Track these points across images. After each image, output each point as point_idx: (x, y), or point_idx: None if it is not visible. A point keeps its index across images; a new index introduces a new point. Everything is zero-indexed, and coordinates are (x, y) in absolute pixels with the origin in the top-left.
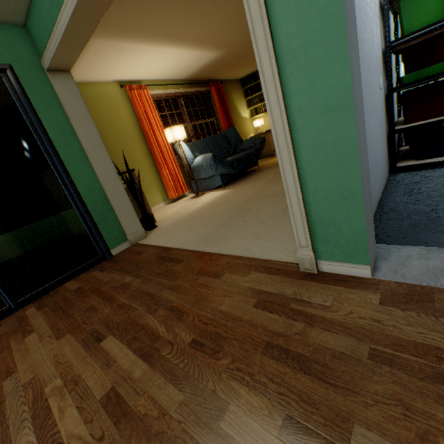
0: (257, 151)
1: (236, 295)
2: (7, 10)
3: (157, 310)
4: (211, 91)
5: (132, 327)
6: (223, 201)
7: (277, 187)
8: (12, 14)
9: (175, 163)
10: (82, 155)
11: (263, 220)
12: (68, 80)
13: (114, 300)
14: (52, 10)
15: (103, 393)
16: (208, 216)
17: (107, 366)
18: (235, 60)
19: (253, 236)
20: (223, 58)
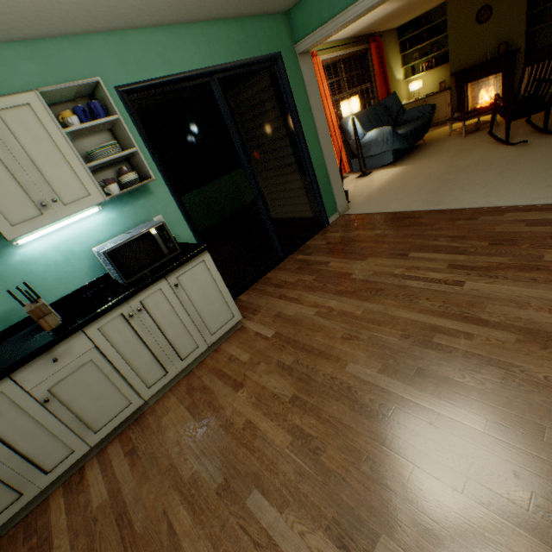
0: (427, 122)
1: (503, 225)
2: (289, 3)
3: (436, 239)
4: (368, 49)
5: (425, 247)
6: (409, 176)
7: (472, 159)
8: (289, 5)
9: (339, 140)
10: (314, 133)
11: (482, 184)
12: (308, 61)
13: (382, 242)
14: (338, 1)
15: (444, 266)
16: (407, 189)
17: (431, 260)
18: (410, 7)
19: (483, 195)
20: (400, 8)
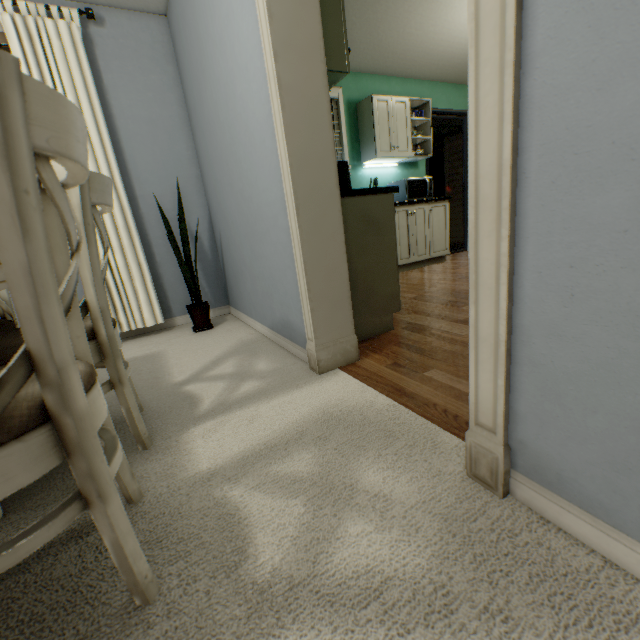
0: None
1: None
2: None
3: None
4: None
5: None
6: None
7: None
8: None
9: None
10: None
11: None
12: None
13: None
14: None
15: None
16: None
17: None
18: None
19: None
20: None
